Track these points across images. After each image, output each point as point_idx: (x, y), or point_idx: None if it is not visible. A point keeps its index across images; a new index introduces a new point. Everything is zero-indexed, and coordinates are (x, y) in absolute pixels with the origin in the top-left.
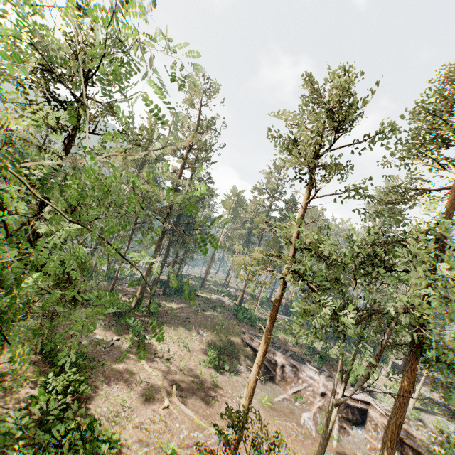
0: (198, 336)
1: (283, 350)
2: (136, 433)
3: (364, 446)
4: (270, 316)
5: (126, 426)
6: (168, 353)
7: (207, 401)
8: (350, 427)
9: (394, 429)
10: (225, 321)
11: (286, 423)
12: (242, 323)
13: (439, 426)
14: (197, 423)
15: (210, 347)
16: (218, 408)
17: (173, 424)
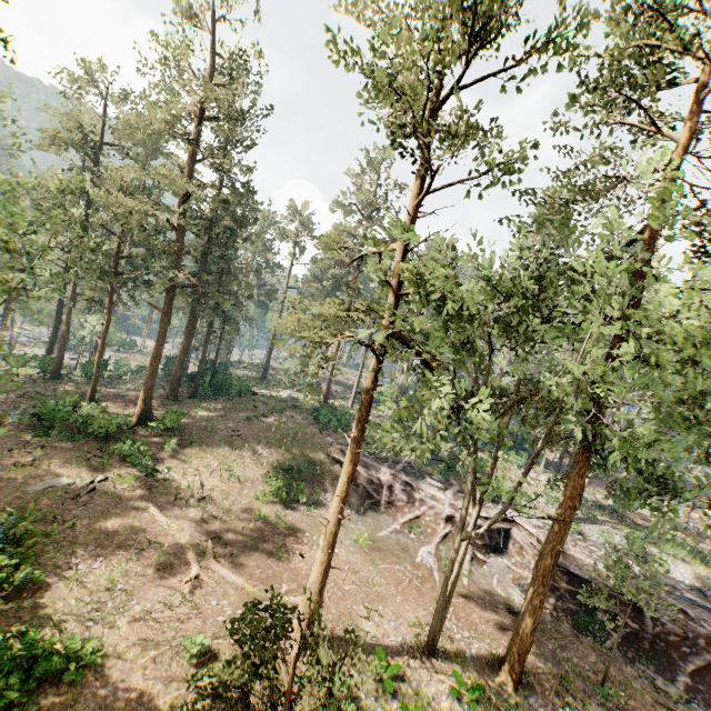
0: (255, 457)
1: (391, 462)
2: (135, 631)
3: (505, 578)
4: (358, 418)
5: (114, 623)
6: (202, 490)
7: (268, 555)
8: (486, 556)
9: (550, 561)
10: (299, 430)
11: (394, 567)
12: (328, 430)
13: (603, 537)
14: (249, 593)
15: (276, 471)
16: (287, 563)
17: (206, 602)
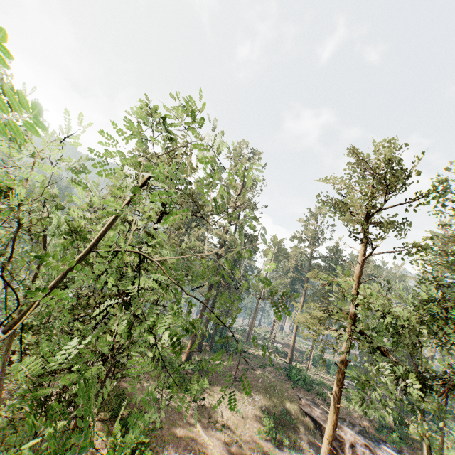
0: (250, 400)
1: (349, 423)
2: None
3: None
4: (335, 381)
5: None
6: (222, 418)
7: None
8: None
9: None
10: (277, 383)
11: None
12: (297, 386)
13: None
14: None
15: (264, 414)
16: None
17: None
